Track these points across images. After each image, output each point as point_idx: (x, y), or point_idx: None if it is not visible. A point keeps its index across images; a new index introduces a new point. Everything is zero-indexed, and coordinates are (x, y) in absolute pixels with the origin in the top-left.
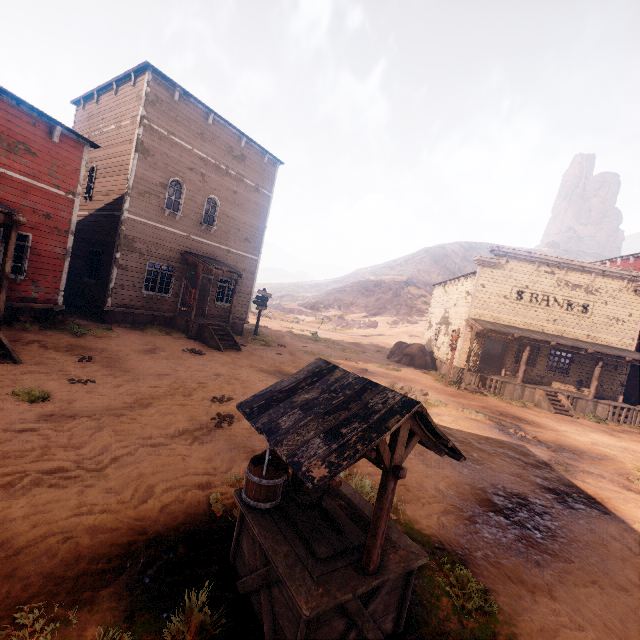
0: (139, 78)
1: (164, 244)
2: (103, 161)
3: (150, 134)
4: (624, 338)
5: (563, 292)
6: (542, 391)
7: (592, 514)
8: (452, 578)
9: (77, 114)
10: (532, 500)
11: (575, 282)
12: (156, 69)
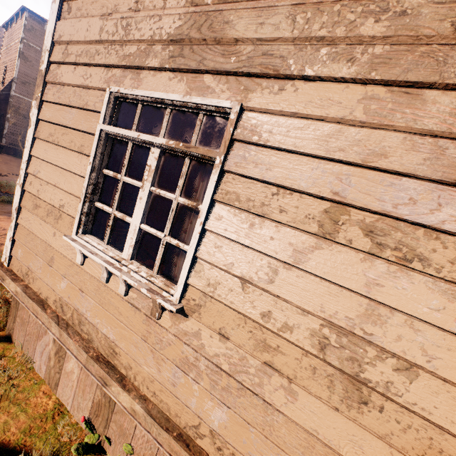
0: (23, 15)
1: None
2: (9, 63)
3: (28, 48)
4: None
5: None
6: None
7: None
8: (7, 197)
9: (5, 34)
10: None
11: None
12: (30, 10)
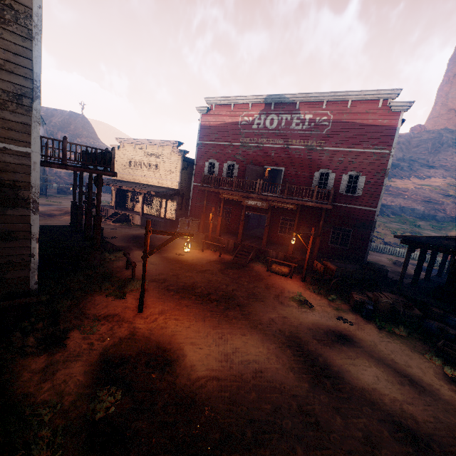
0: None
1: None
2: None
3: None
4: (174, 182)
5: (147, 159)
6: (114, 212)
7: None
8: None
9: None
10: None
11: (151, 152)
12: None
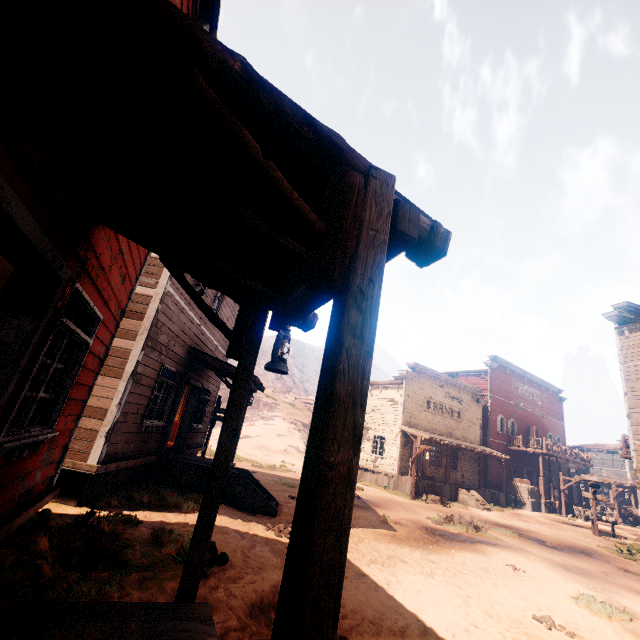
0: None
1: (181, 336)
2: None
3: None
4: (477, 436)
5: (448, 402)
6: (465, 490)
7: None
8: None
9: None
10: None
11: (453, 394)
12: None
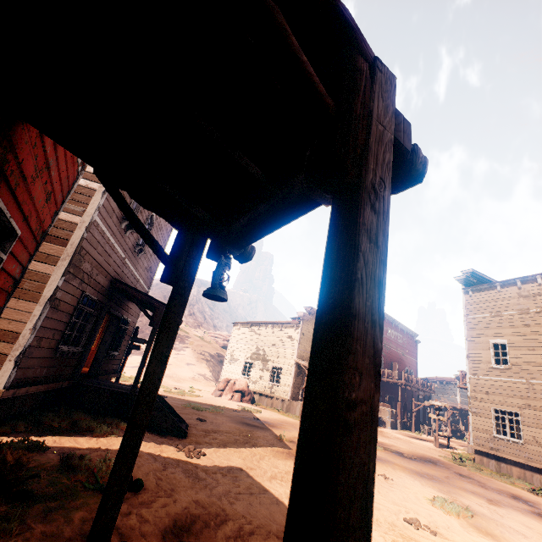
0: None
1: (105, 267)
2: None
3: None
4: None
5: None
6: None
7: (540, 506)
8: None
9: None
10: (537, 512)
11: None
12: None
